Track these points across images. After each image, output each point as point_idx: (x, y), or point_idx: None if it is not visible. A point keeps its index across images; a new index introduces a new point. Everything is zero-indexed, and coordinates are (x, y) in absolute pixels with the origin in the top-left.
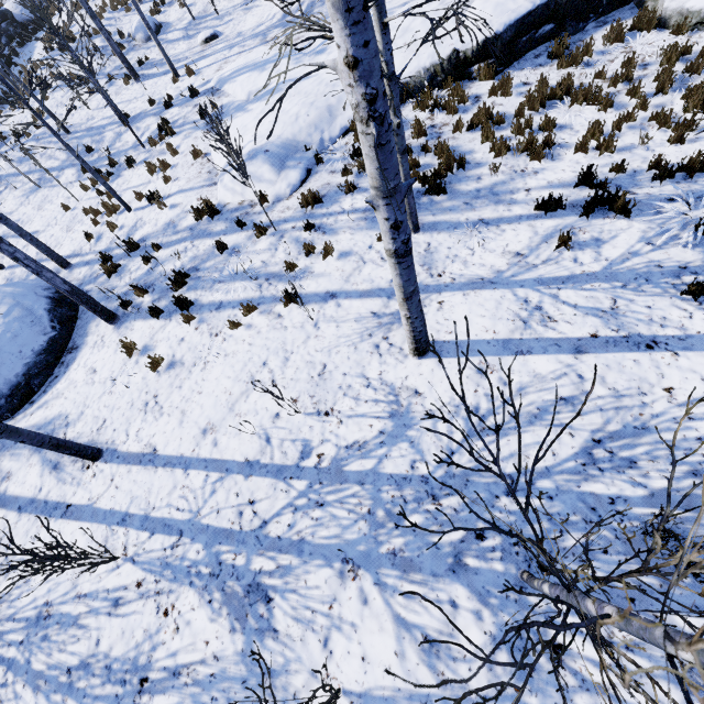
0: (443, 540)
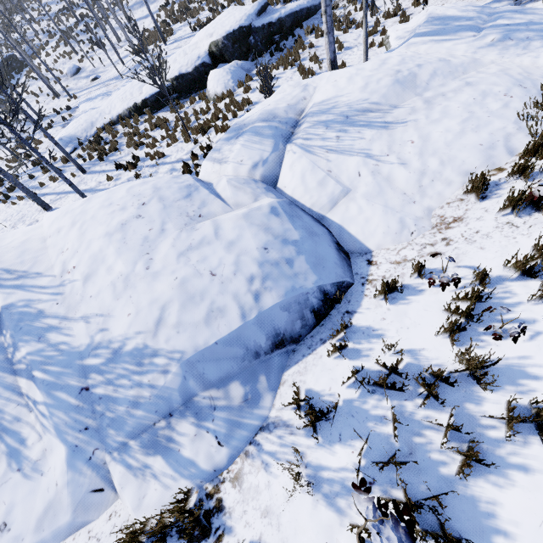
0: None
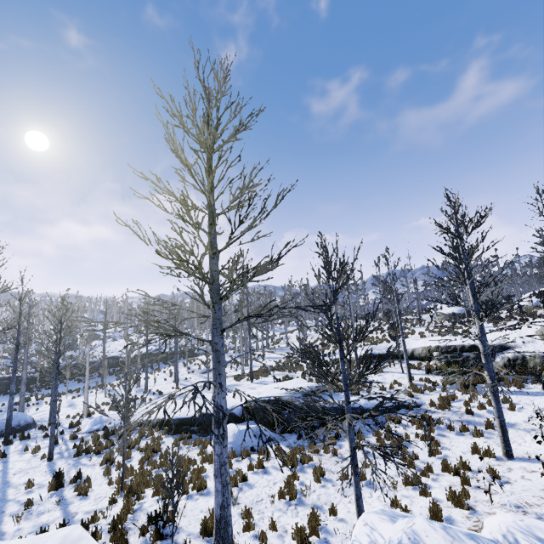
0: None
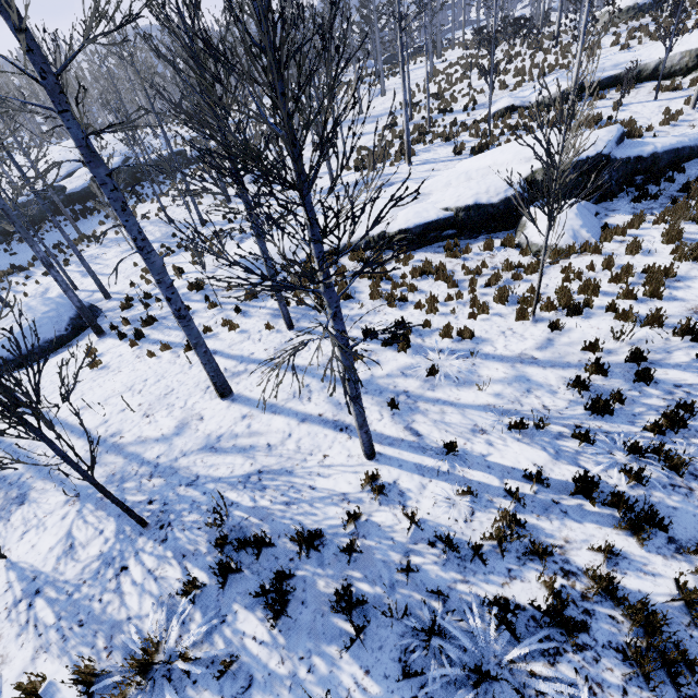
0: (132, 499)
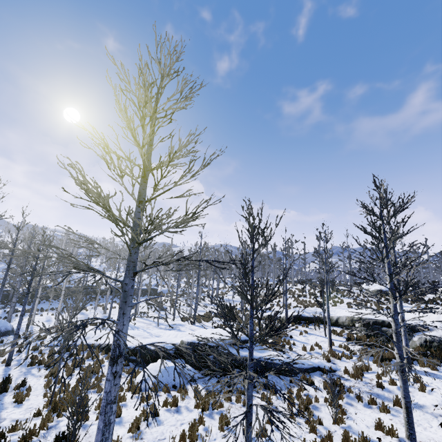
0: None
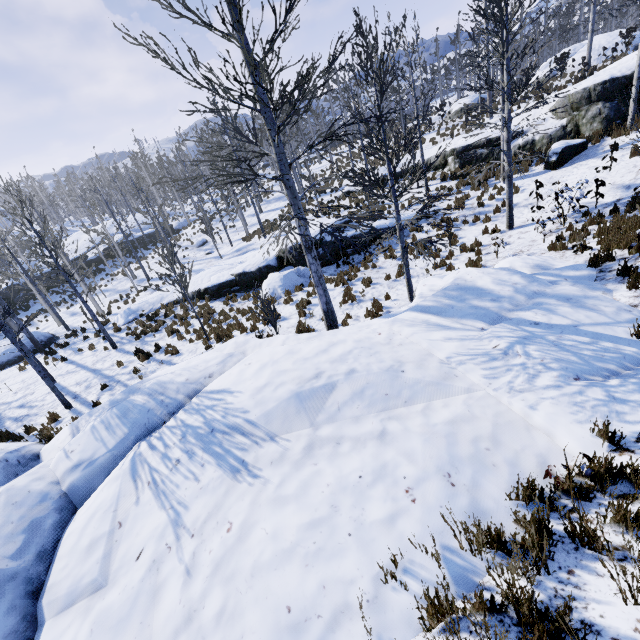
0: None
